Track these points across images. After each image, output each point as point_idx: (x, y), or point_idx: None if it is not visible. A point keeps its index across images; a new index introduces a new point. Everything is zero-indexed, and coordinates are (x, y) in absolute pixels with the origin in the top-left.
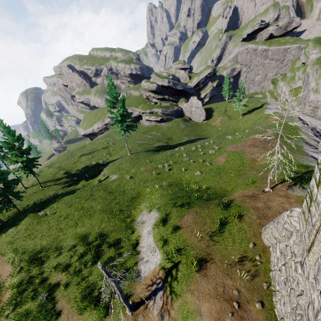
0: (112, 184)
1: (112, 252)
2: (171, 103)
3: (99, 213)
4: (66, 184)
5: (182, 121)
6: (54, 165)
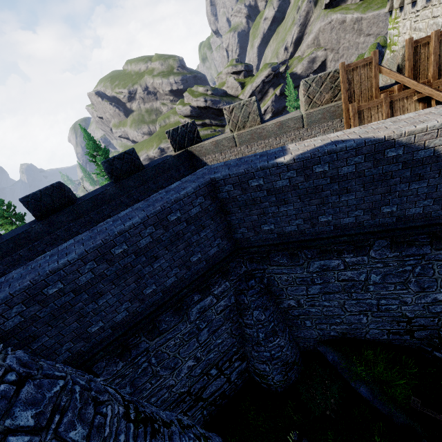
0: None
1: None
2: (214, 129)
3: None
4: None
5: None
6: None
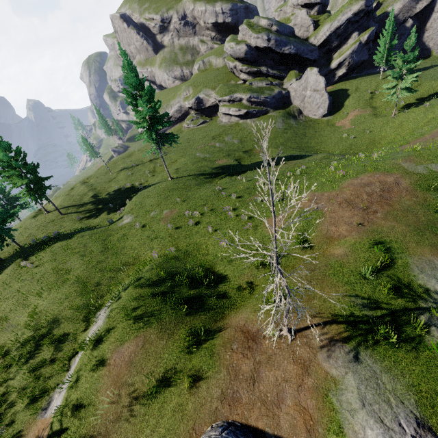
0: (117, 233)
1: (49, 352)
2: (271, 82)
3: (72, 283)
4: (87, 214)
5: (282, 117)
6: (90, 180)
